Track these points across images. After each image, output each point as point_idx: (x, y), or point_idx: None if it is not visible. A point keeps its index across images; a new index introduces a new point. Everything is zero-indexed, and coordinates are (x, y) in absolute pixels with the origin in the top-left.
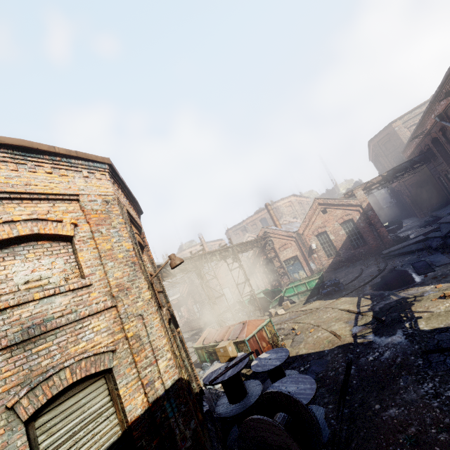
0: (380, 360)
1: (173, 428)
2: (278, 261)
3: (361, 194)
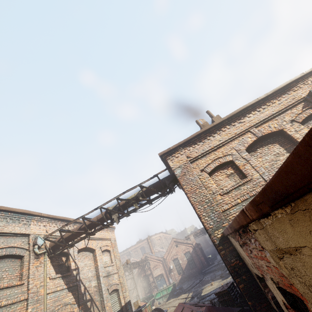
0: None
1: None
2: (152, 277)
3: (192, 238)
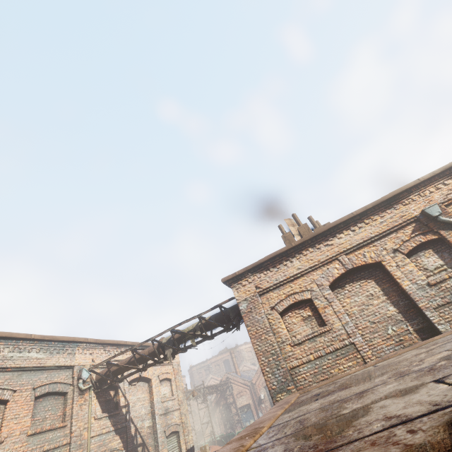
0: None
1: None
2: (235, 407)
3: None
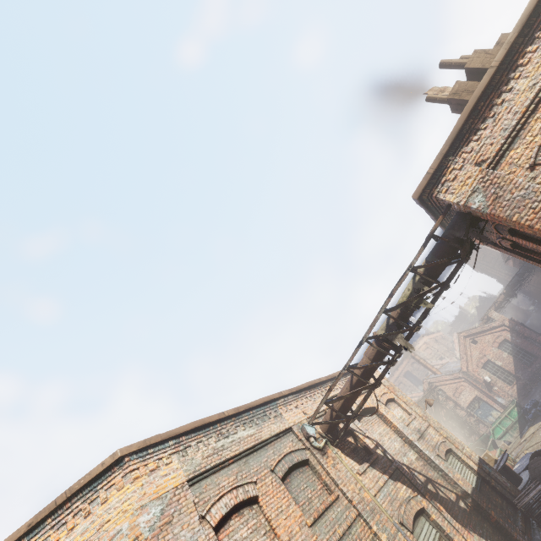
0: None
1: (495, 476)
2: (461, 409)
3: (496, 315)
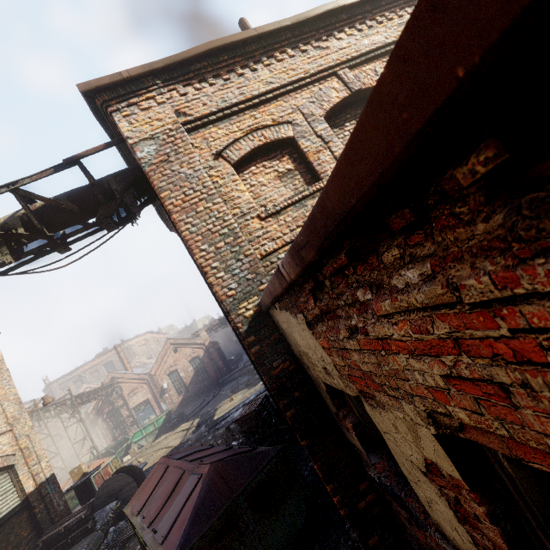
0: (190, 444)
1: (52, 499)
2: (127, 409)
3: (204, 334)
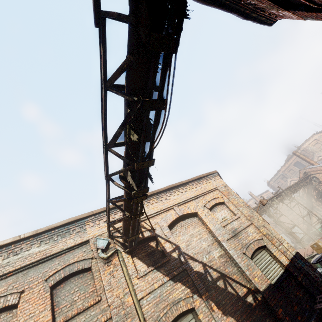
0: None
1: (307, 271)
2: None
3: None
